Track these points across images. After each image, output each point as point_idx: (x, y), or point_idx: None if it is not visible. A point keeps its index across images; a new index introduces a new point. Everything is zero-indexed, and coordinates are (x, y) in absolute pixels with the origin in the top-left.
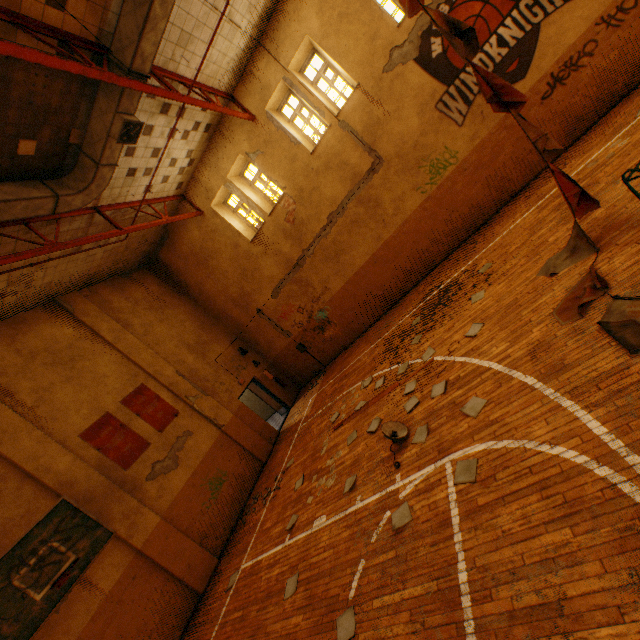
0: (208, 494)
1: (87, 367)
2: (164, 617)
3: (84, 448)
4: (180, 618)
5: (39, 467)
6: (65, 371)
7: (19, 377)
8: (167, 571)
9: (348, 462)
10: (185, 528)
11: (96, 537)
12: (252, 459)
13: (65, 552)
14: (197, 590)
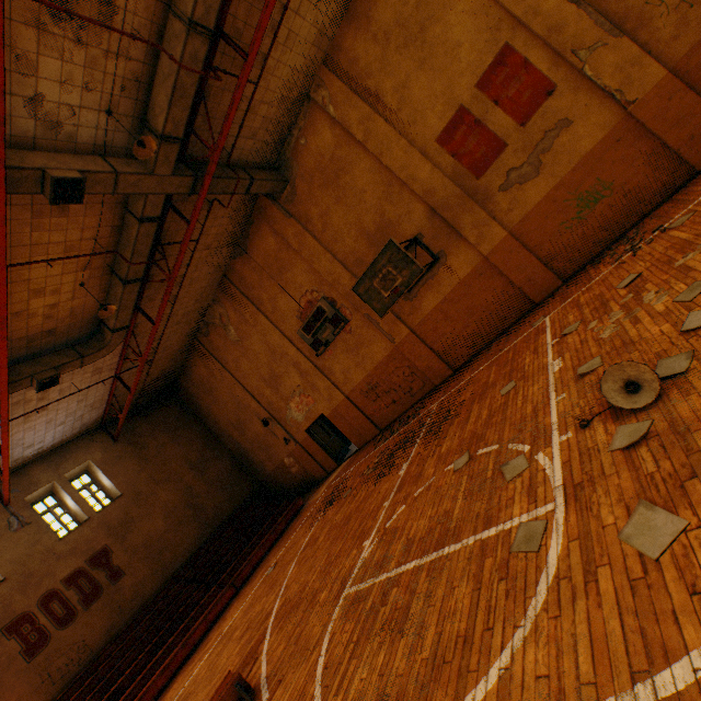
0: (570, 214)
1: (437, 37)
2: (501, 307)
3: (440, 156)
4: (514, 312)
5: (408, 177)
6: (416, 53)
7: (381, 76)
8: (508, 278)
9: (630, 333)
10: (532, 246)
11: (412, 271)
12: (672, 164)
13: (395, 276)
14: (532, 300)
